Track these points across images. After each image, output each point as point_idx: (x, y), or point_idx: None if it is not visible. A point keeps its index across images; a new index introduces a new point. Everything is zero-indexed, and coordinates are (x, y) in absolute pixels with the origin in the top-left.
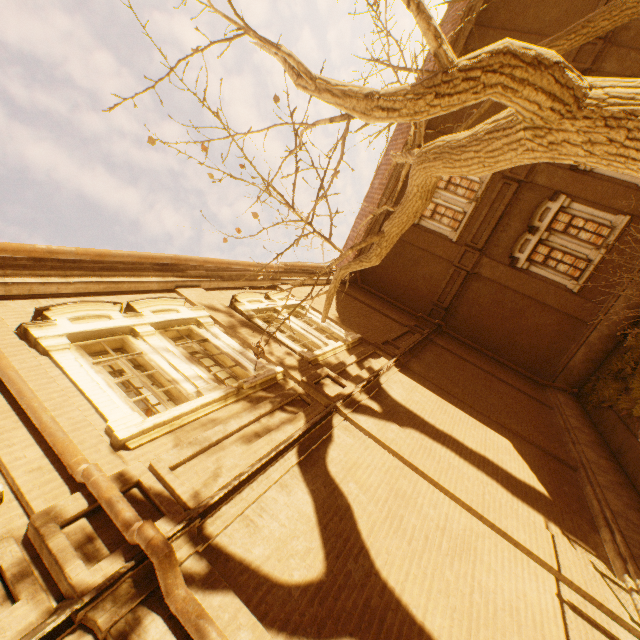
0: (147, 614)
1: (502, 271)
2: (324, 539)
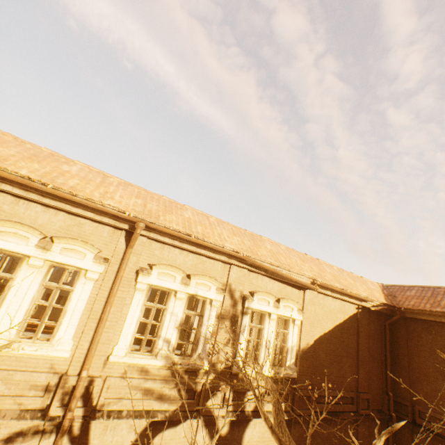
0: (55, 431)
1: None
2: None
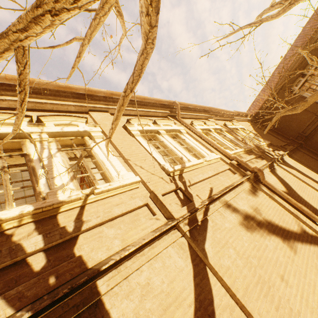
0: (258, 182)
1: None
2: (284, 186)
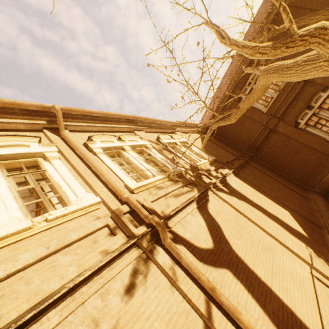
0: (157, 246)
1: (290, 129)
2: (211, 236)
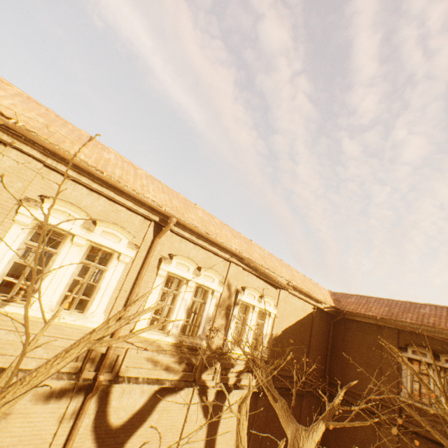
0: (84, 392)
1: None
2: (128, 420)
